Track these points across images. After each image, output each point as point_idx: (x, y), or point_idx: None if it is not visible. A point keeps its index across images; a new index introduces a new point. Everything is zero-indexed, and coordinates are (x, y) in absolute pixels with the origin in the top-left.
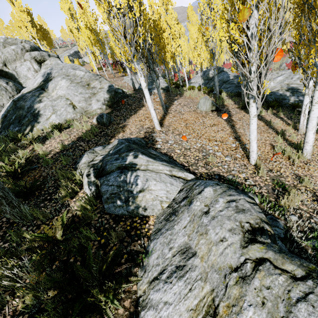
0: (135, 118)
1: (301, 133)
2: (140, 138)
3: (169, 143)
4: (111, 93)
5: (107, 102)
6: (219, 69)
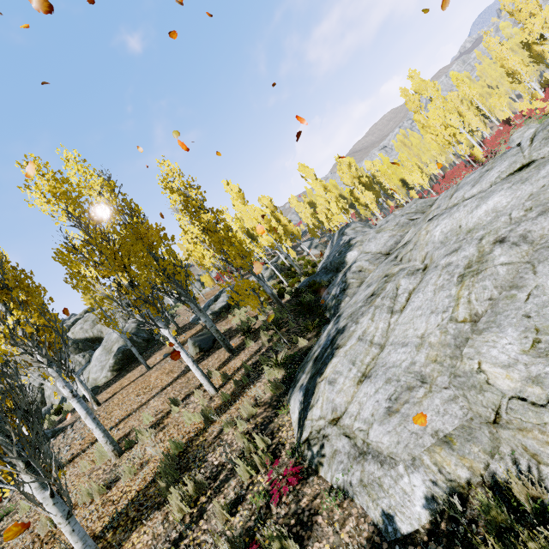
0: (111, 388)
1: (211, 394)
2: (52, 430)
3: (63, 435)
4: (118, 356)
5: (112, 367)
6: (341, 232)
